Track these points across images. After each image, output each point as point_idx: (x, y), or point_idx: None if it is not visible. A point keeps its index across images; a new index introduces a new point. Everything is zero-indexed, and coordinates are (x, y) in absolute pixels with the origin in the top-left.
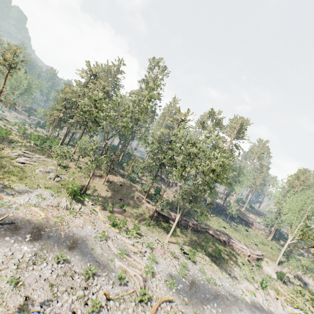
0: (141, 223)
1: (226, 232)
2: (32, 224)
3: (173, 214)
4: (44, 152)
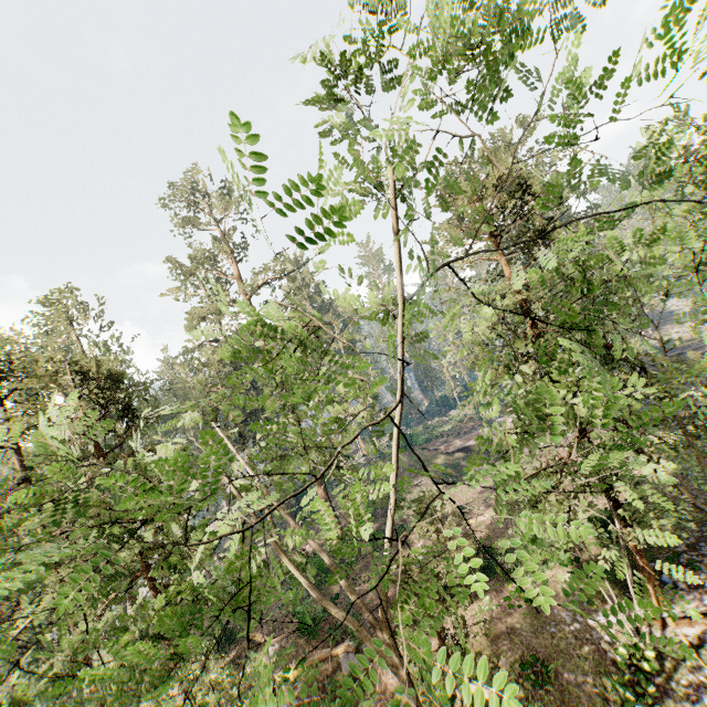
0: None
1: None
2: None
3: None
4: None
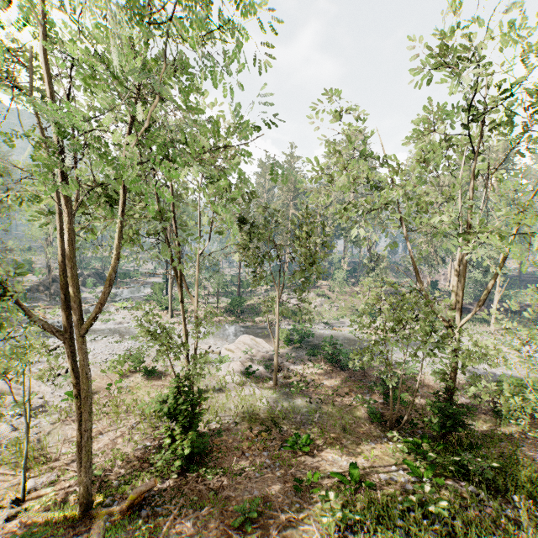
0: None
1: None
2: None
3: (473, 303)
4: (290, 289)
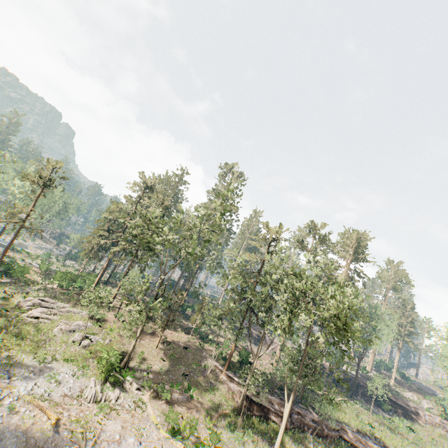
0: (221, 424)
1: (376, 436)
2: (30, 440)
3: (275, 401)
4: (71, 297)
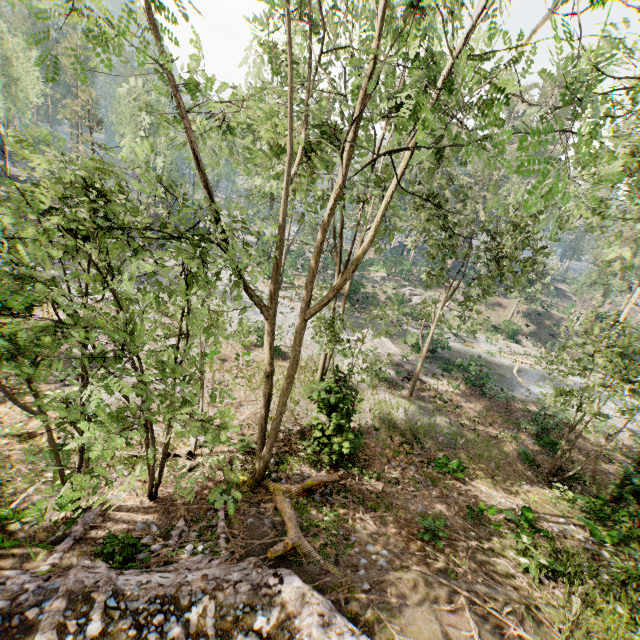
0: None
1: None
2: (530, 371)
3: None
4: (412, 283)
